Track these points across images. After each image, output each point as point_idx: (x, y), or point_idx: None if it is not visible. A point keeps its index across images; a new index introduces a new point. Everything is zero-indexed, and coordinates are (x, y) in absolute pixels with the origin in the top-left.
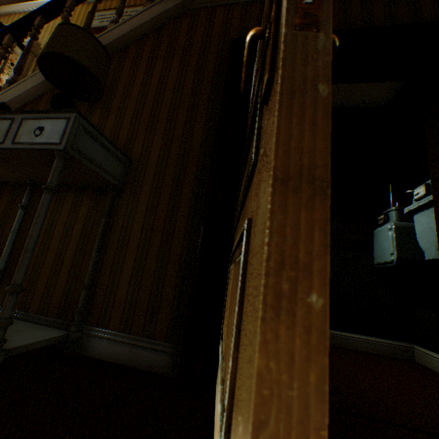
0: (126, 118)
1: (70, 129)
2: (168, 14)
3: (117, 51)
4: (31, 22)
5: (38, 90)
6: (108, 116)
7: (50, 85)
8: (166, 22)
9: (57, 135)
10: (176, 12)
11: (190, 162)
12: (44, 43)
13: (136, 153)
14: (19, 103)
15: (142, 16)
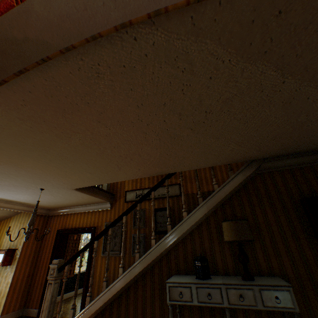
0: (256, 245)
1: (294, 297)
2: (247, 178)
3: (225, 200)
4: (162, 183)
5: (190, 228)
6: (243, 244)
7: (196, 224)
8: (246, 181)
9: (288, 301)
10: (250, 176)
11: (315, 275)
12: None
13: (276, 270)
14: (181, 237)
15: (233, 181)
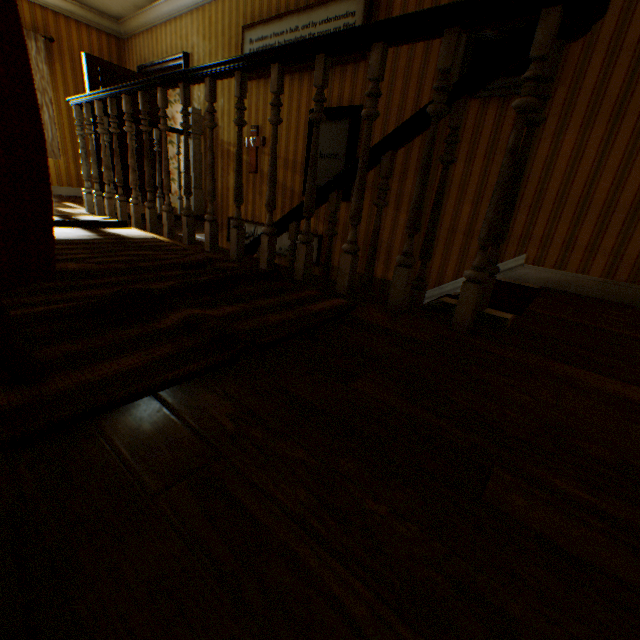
0: None
1: None
2: None
3: None
4: None
5: None
6: None
7: None
8: None
9: None
10: None
11: None
12: (202, 98)
13: None
14: None
15: None
